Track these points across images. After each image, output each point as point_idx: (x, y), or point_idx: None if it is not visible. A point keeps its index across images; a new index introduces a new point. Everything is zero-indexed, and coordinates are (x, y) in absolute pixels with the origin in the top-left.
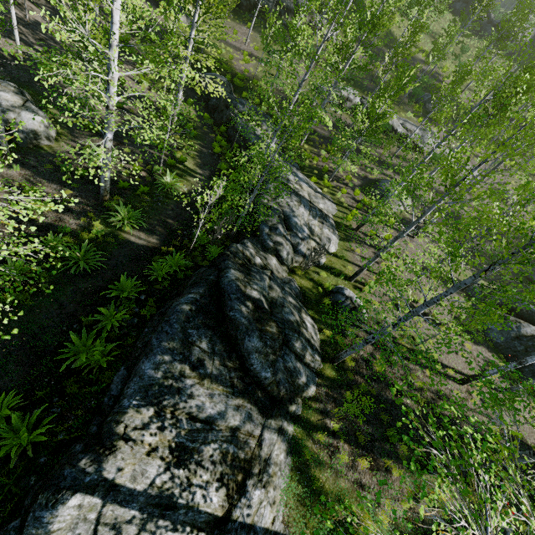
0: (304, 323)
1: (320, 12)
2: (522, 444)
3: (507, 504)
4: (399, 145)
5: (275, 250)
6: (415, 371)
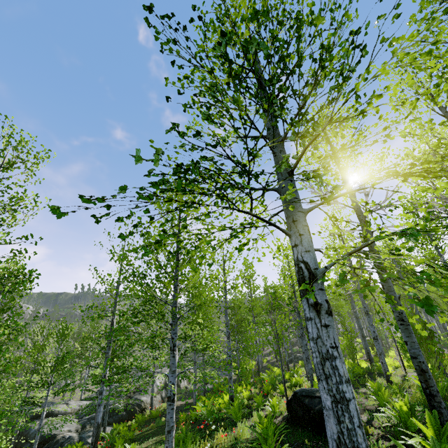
0: None
1: None
2: None
3: None
4: None
5: None
6: None
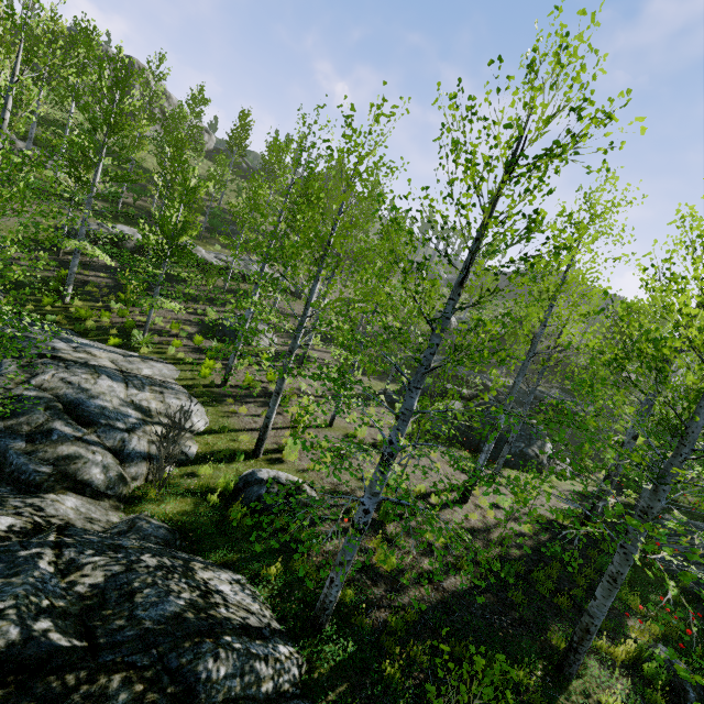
0: (213, 591)
1: (25, 140)
2: (550, 524)
3: (628, 615)
4: (224, 277)
5: (63, 477)
6: (422, 527)
